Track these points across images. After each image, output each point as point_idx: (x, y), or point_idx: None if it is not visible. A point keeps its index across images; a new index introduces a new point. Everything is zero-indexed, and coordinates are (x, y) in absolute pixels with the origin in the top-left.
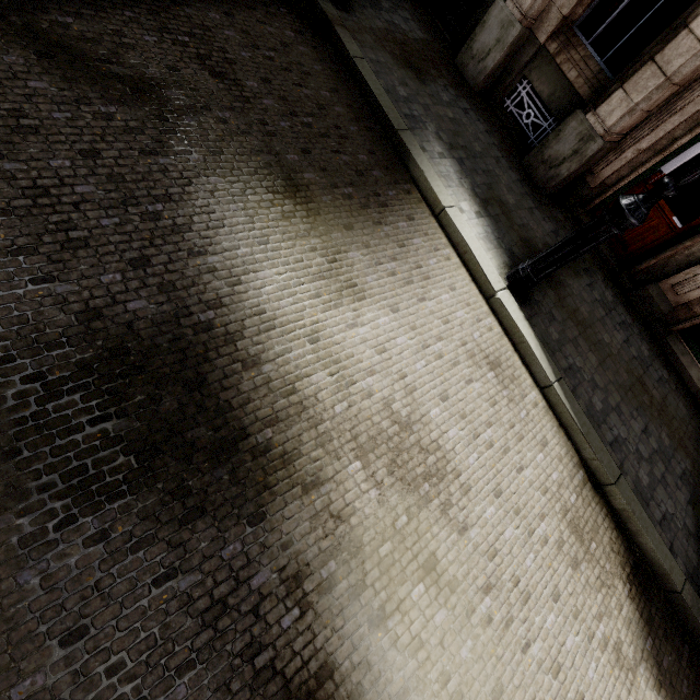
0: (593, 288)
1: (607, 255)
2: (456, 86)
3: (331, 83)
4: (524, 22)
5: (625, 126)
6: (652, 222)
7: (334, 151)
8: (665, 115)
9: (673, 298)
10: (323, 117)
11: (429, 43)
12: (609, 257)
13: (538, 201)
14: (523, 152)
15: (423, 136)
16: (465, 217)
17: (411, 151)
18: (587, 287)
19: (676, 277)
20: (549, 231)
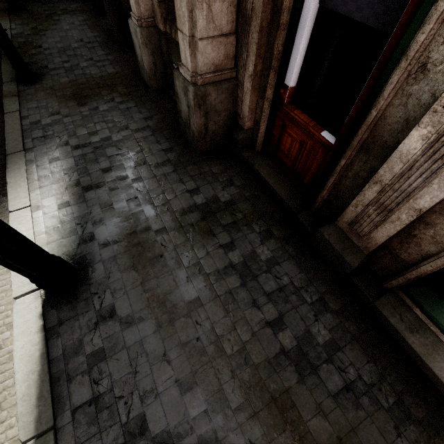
0: (232, 247)
1: (281, 195)
2: (128, 94)
3: None
4: (142, 24)
5: (211, 61)
6: (307, 145)
7: None
8: (247, 27)
9: (359, 241)
10: None
11: (117, 73)
12: (284, 197)
13: (184, 163)
14: None
15: (43, 149)
16: (38, 213)
17: (8, 169)
18: (220, 248)
19: (348, 211)
20: (182, 192)
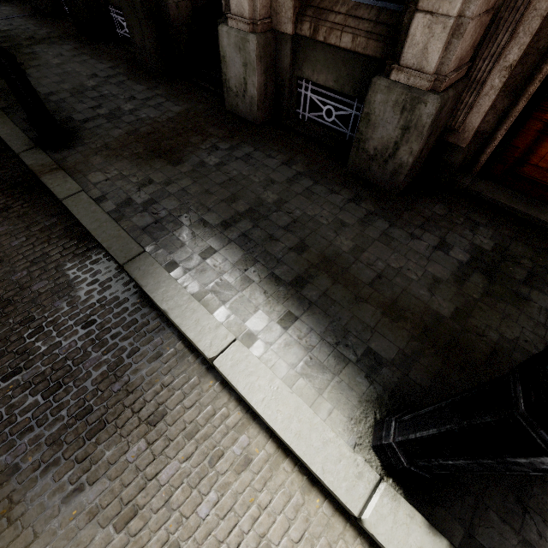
0: None
1: None
2: (230, 135)
3: (37, 250)
4: (256, 28)
5: (460, 53)
6: None
7: (6, 377)
8: None
9: None
10: (2, 321)
11: (189, 110)
12: None
13: (393, 211)
14: (346, 154)
15: (174, 241)
16: (259, 346)
17: (145, 287)
18: None
19: None
20: (430, 251)
